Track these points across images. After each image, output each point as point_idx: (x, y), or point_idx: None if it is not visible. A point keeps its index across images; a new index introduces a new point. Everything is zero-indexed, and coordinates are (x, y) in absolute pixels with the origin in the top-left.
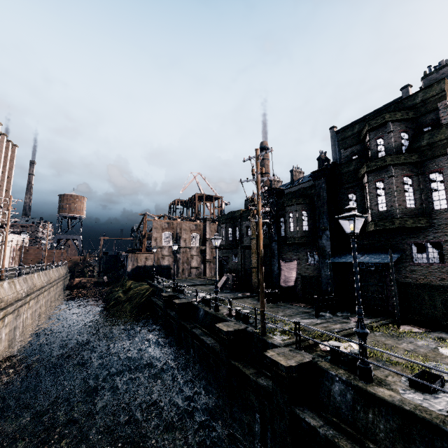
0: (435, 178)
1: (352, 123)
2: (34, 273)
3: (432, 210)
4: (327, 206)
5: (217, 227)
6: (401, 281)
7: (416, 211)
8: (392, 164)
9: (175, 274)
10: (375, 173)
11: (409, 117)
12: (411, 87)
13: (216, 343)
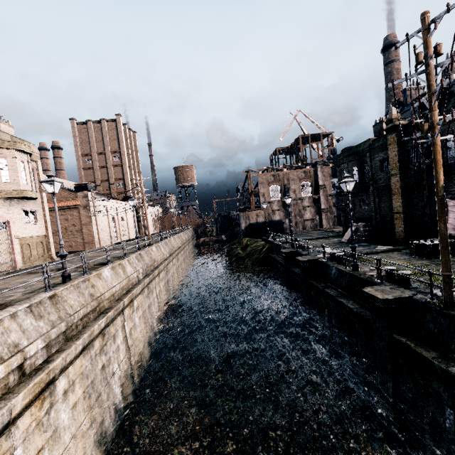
0: None
1: None
2: (171, 237)
3: None
4: None
5: (331, 170)
6: None
7: None
8: None
9: (288, 228)
10: None
11: None
12: None
13: (362, 308)
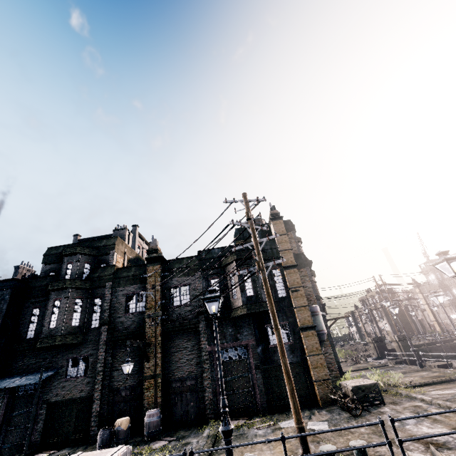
0: (97, 302)
1: (95, 237)
2: None
3: (90, 328)
4: (3, 320)
5: None
6: (52, 401)
7: (78, 329)
8: (71, 287)
9: None
10: (57, 292)
11: (94, 254)
12: (138, 227)
13: None
